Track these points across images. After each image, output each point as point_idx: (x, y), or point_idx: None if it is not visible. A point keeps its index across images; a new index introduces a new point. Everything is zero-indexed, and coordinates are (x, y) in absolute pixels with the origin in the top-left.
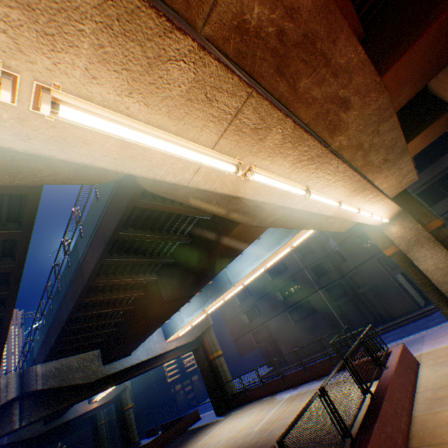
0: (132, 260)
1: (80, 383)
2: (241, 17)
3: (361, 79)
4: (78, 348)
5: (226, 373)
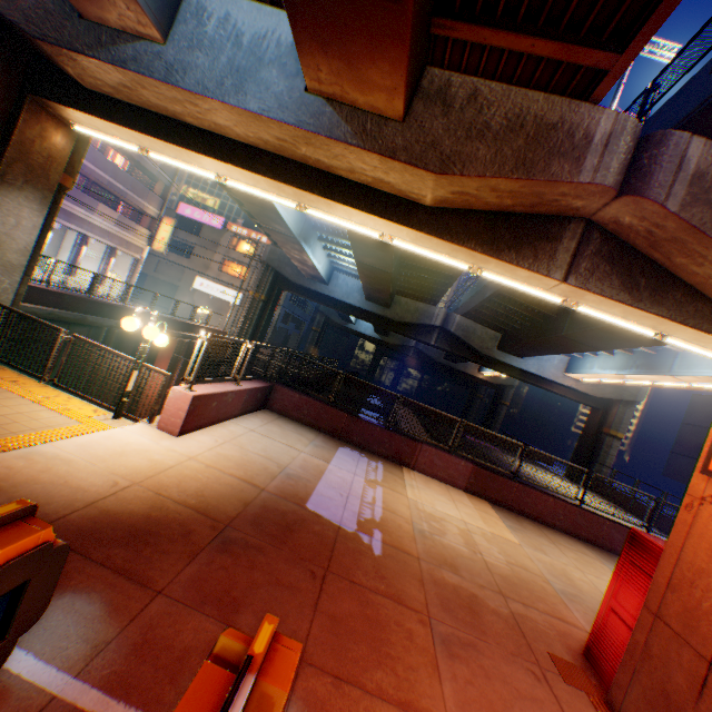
0: None
1: (473, 348)
2: (615, 219)
3: None
4: (486, 322)
5: (606, 457)
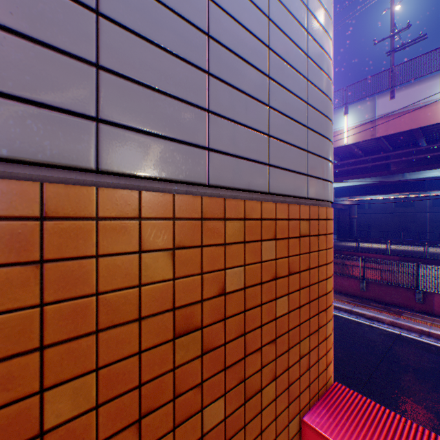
0: None
1: None
2: None
3: None
4: None
5: (354, 227)
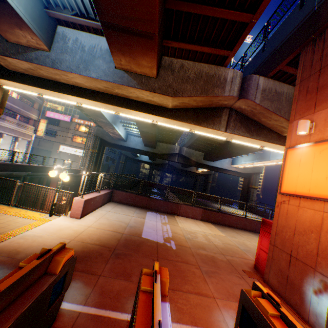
0: None
1: (193, 161)
2: (239, 107)
3: (287, 124)
4: (197, 149)
5: (252, 197)
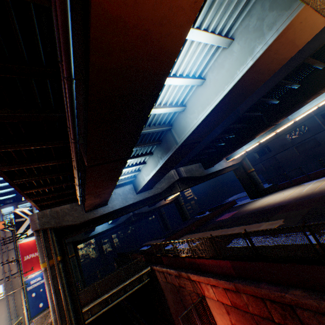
0: (266, 100)
1: (198, 176)
2: None
3: None
4: (192, 162)
5: (257, 179)
